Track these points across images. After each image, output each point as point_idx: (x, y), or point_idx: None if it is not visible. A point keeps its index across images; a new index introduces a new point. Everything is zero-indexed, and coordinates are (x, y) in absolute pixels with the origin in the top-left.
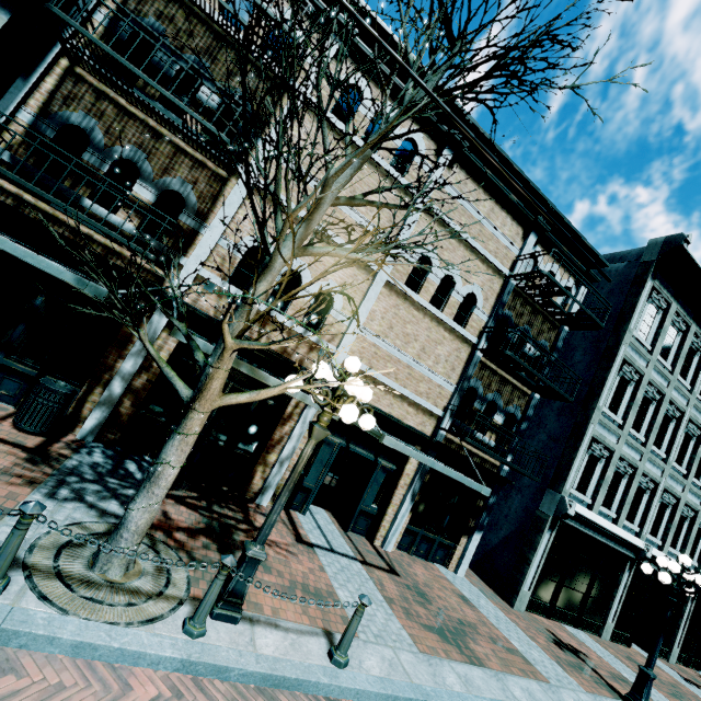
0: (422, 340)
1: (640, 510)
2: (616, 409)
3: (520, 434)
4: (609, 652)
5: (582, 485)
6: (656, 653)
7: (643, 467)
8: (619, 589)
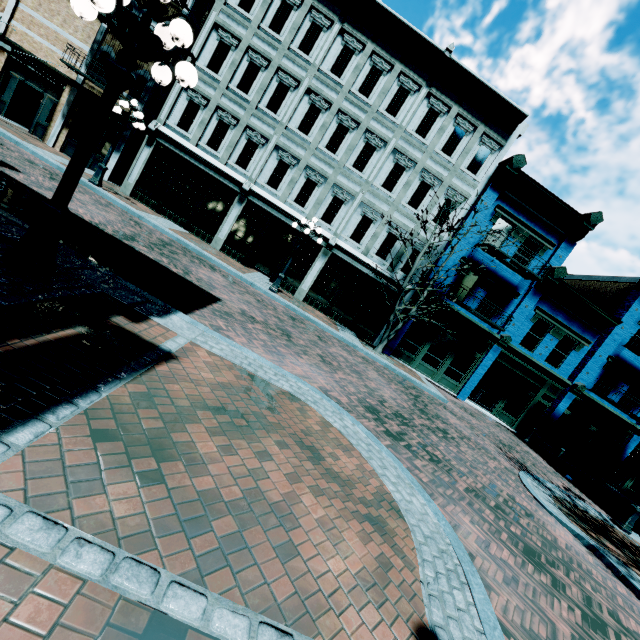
0: (64, 15)
1: (253, 161)
2: (218, 69)
3: (147, 90)
4: (189, 235)
5: (184, 125)
6: (107, 155)
7: (247, 120)
8: (228, 215)
